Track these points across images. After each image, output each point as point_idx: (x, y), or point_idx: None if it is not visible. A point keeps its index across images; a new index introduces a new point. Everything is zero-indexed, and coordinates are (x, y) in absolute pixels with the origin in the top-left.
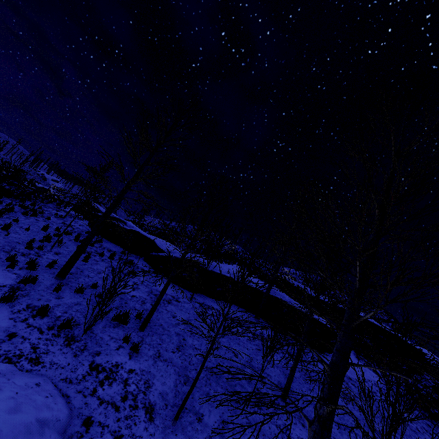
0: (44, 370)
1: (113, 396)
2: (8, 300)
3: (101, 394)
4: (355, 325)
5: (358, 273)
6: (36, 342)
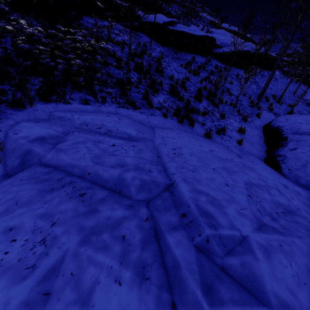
0: None
1: None
2: None
3: None
4: None
5: None
6: None
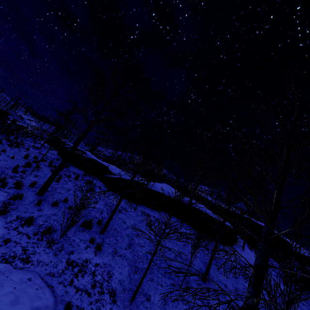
0: (33, 267)
1: (85, 285)
2: (2, 213)
3: (77, 284)
4: (273, 237)
5: (274, 199)
6: (25, 245)
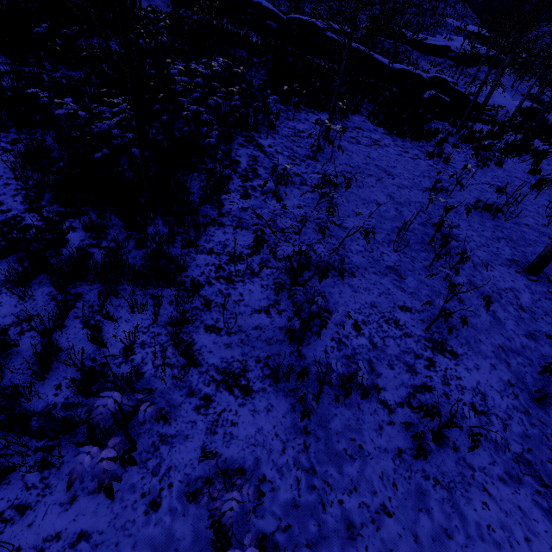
0: None
1: None
2: None
3: None
4: None
5: None
6: None
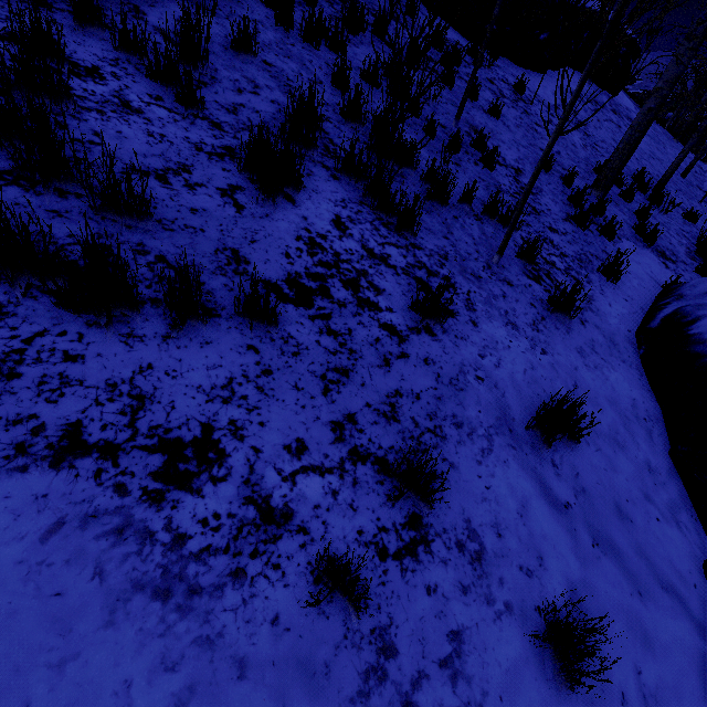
0: None
1: None
2: None
3: None
4: None
5: None
6: None
